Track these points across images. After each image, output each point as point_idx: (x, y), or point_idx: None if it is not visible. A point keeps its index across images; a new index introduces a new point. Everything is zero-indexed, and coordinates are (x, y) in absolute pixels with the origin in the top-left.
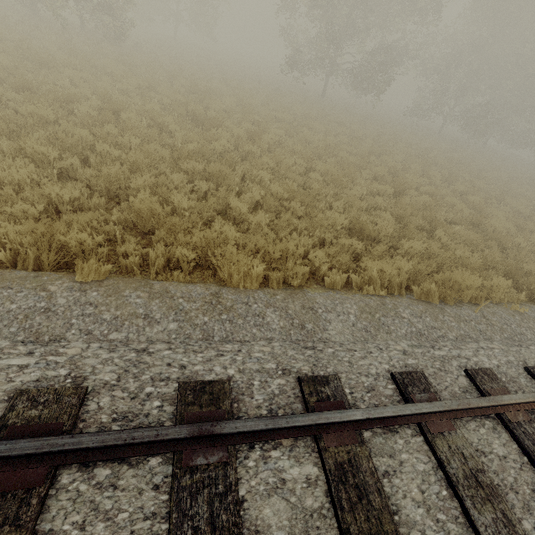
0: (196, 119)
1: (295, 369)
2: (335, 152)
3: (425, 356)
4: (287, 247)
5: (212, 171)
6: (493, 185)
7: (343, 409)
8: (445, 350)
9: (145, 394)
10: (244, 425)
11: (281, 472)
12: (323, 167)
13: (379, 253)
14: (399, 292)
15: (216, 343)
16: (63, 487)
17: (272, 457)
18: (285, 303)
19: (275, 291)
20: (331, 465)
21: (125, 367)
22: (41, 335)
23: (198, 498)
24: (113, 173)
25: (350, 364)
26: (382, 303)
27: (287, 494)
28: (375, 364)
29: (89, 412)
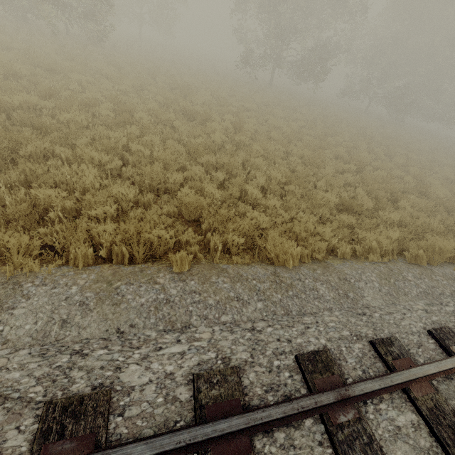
0: (186, 113)
1: (364, 334)
2: (300, 136)
3: (441, 313)
4: (306, 227)
5: (223, 162)
6: (419, 155)
7: (413, 364)
8: (452, 306)
9: (276, 367)
10: (366, 387)
11: (394, 421)
12: (299, 151)
13: (369, 225)
14: (391, 257)
15: (296, 316)
16: (261, 451)
17: (382, 409)
18: (325, 276)
19: (312, 266)
20: (425, 411)
21: (251, 345)
22: (174, 323)
23: (355, 449)
24: (154, 171)
25: (397, 326)
26: (389, 269)
27: (406, 438)
28: (413, 323)
29: (247, 387)
